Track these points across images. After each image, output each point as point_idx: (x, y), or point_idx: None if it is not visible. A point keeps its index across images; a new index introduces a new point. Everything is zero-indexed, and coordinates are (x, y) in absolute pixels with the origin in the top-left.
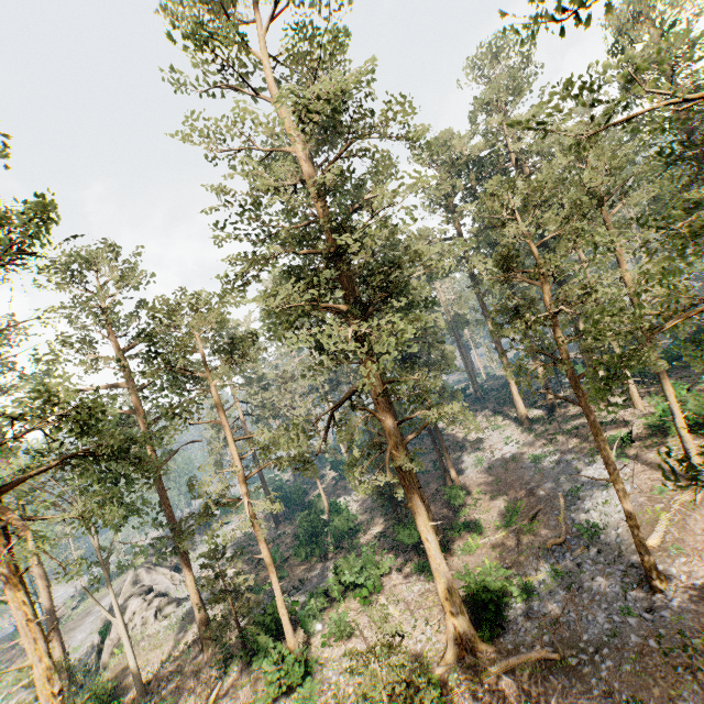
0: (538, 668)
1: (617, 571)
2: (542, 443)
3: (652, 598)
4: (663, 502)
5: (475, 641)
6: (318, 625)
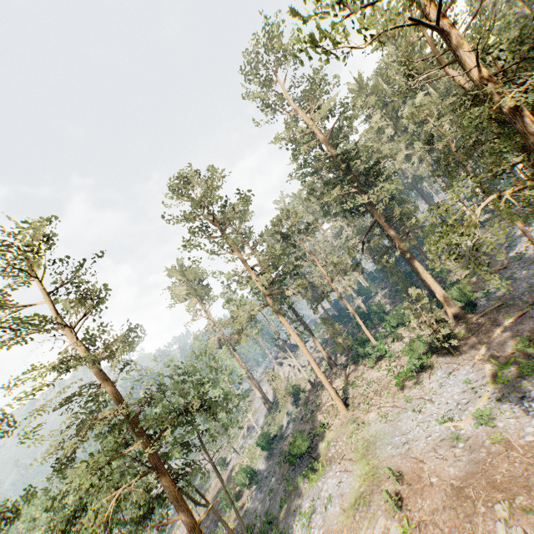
0: (494, 310)
1: (532, 266)
2: (490, 230)
3: None
4: None
5: (463, 314)
6: (384, 340)
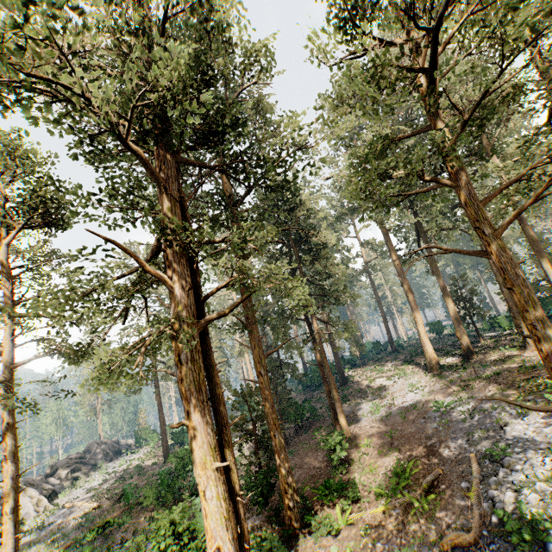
0: None
1: None
2: (453, 390)
3: None
4: None
5: None
6: None
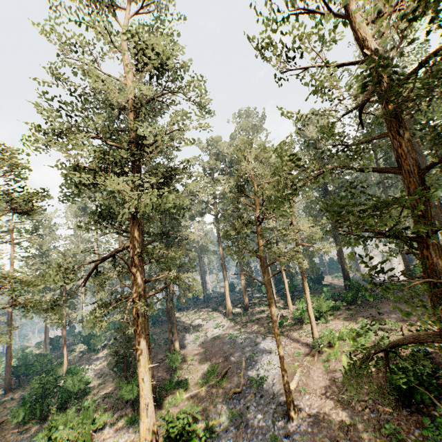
0: None
1: (271, 409)
2: (238, 327)
3: (289, 426)
4: (299, 361)
5: None
6: None
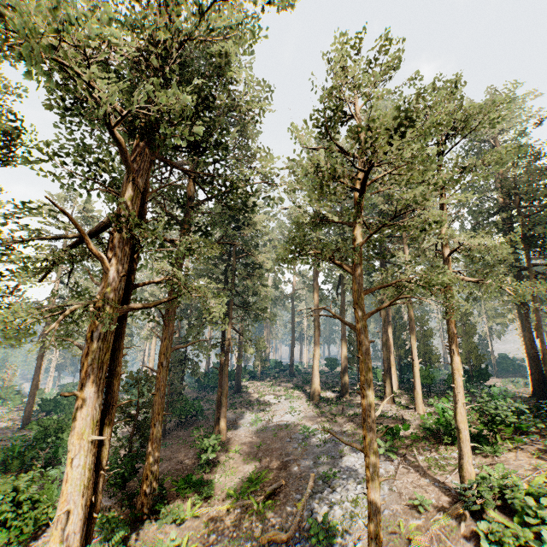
0: None
1: None
2: (321, 420)
3: None
4: (422, 518)
5: None
6: None
